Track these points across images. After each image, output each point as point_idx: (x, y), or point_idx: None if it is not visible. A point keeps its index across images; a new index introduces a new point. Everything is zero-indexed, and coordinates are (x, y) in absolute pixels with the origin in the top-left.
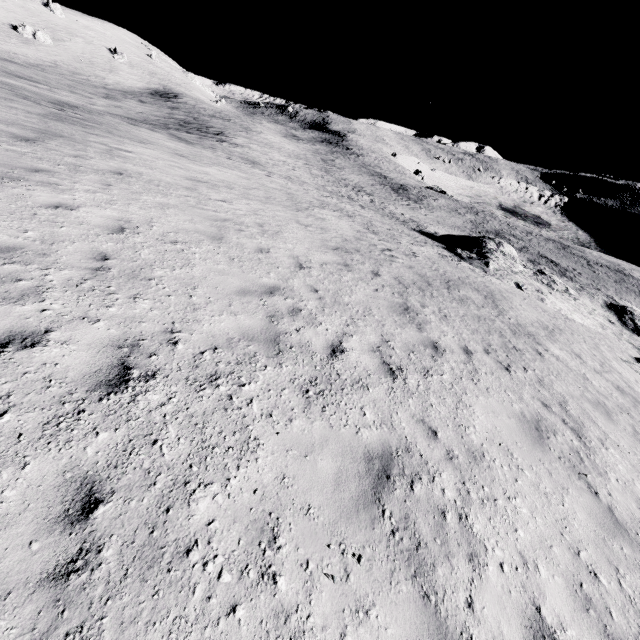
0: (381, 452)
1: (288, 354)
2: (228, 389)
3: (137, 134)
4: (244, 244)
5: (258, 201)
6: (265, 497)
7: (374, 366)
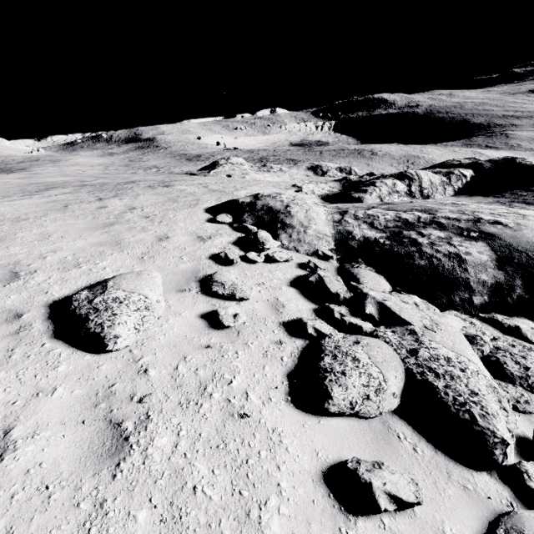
0: None
1: None
2: None
3: None
4: None
5: None
6: None
7: None
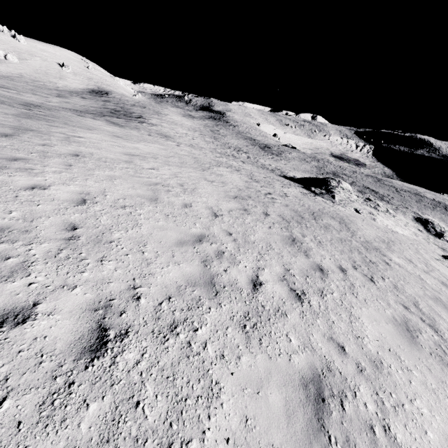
0: (311, 375)
1: (223, 294)
2: (186, 336)
3: (85, 123)
4: (173, 202)
5: (176, 166)
6: (237, 445)
7: (285, 294)
